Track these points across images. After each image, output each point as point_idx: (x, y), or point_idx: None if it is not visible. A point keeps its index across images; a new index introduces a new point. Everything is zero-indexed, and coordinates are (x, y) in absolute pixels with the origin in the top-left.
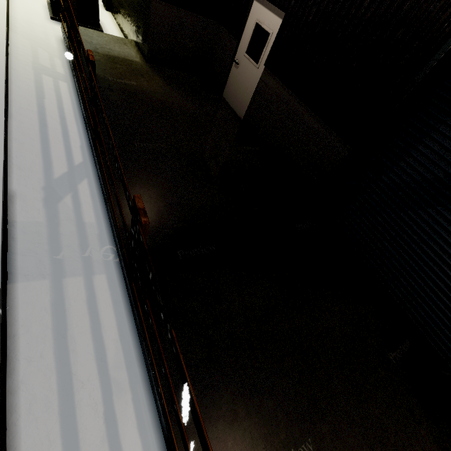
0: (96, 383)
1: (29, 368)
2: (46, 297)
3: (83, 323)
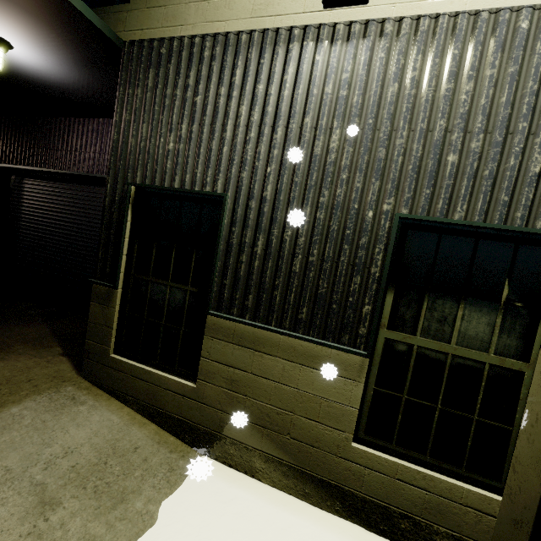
0: None
1: None
2: None
3: None
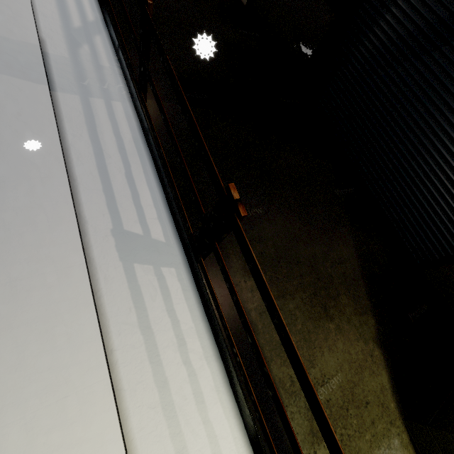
0: (119, 158)
1: (75, 140)
2: (79, 105)
3: (107, 126)
